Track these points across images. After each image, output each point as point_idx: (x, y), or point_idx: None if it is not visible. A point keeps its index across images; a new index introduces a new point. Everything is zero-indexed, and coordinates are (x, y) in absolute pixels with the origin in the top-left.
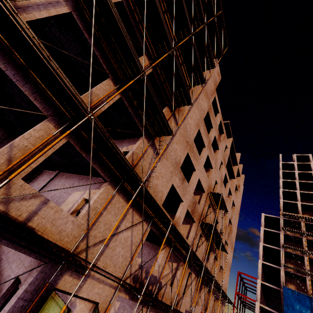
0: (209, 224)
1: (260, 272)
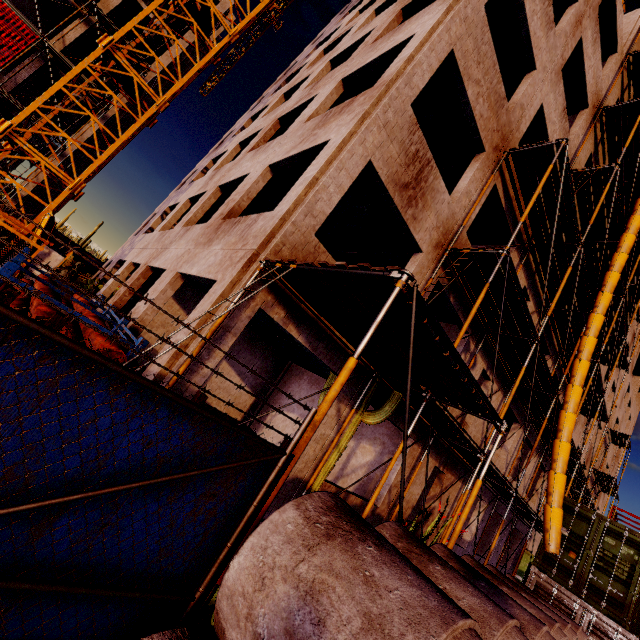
0: (605, 474)
1: None
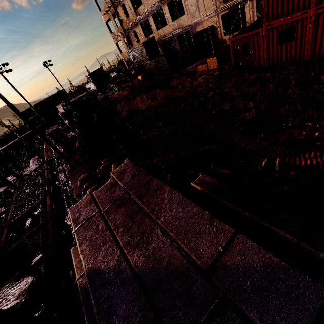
0: None
1: None
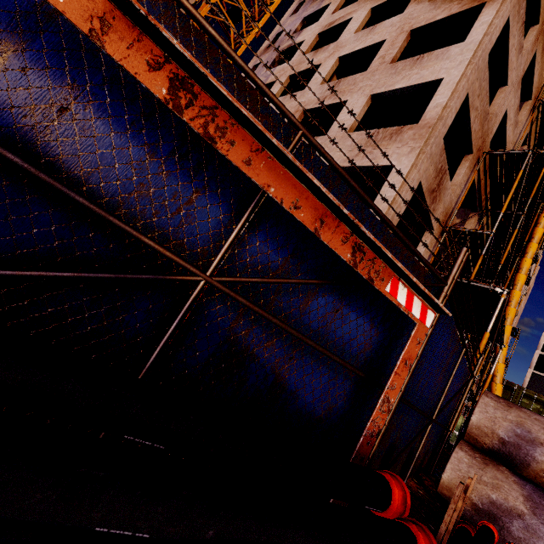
0: None
1: (527, 381)
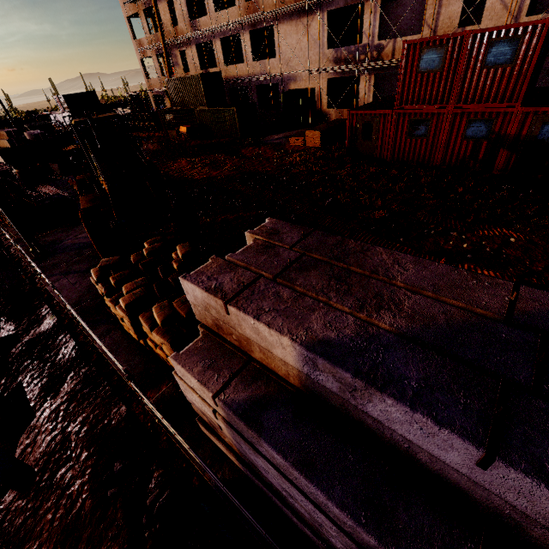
0: None
1: None
